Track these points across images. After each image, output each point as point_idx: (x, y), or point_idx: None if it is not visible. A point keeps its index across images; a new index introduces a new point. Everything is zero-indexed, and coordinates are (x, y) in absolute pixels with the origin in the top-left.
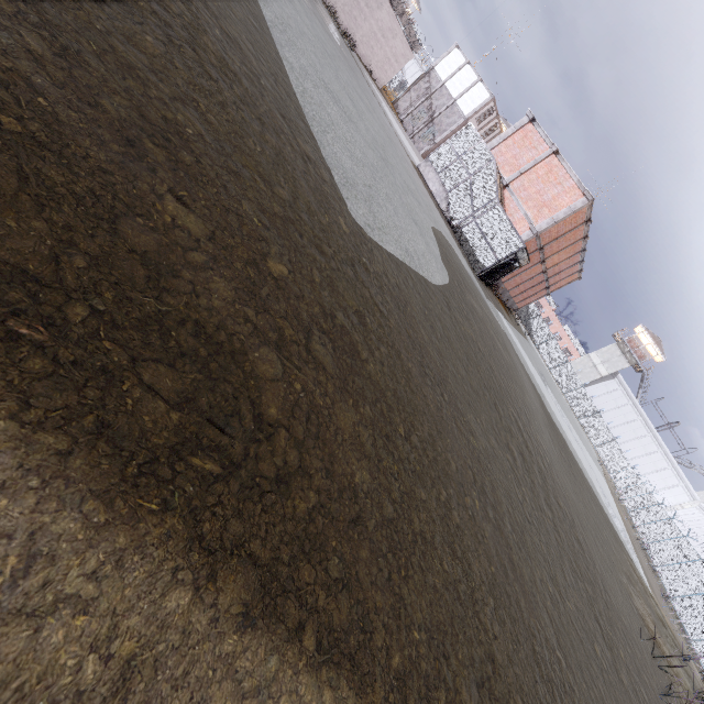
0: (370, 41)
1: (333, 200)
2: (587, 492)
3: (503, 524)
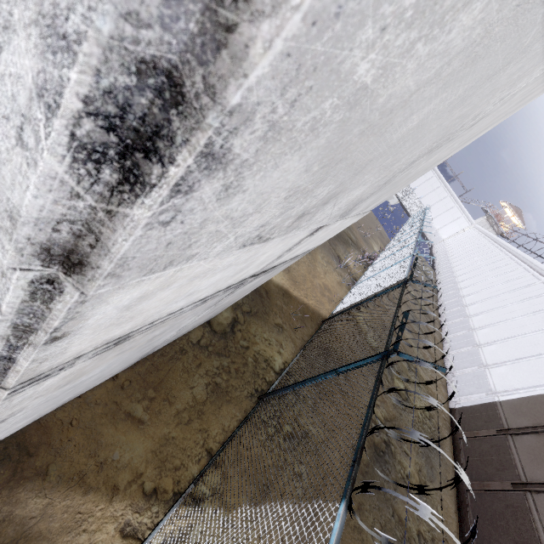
0: None
1: None
2: None
3: None
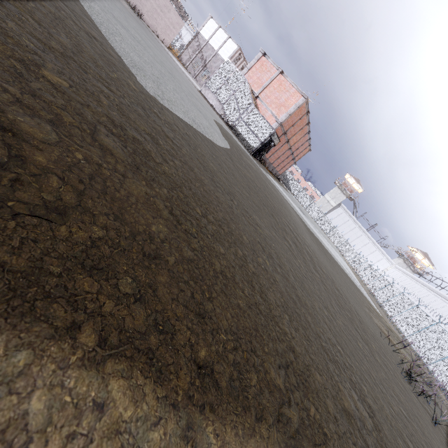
0: (153, 14)
1: (122, 69)
2: (338, 267)
3: (288, 276)
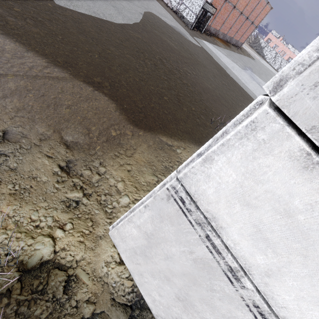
0: None
1: None
2: (241, 95)
3: (113, 64)
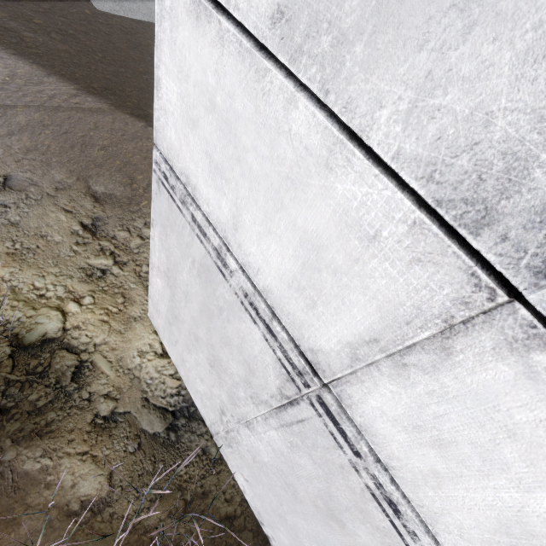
0: None
1: (84, 5)
2: None
3: None
